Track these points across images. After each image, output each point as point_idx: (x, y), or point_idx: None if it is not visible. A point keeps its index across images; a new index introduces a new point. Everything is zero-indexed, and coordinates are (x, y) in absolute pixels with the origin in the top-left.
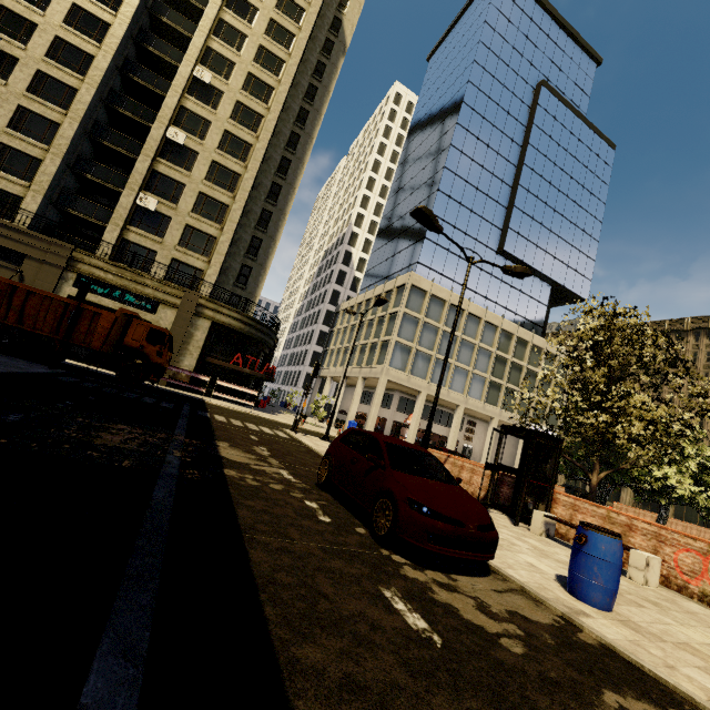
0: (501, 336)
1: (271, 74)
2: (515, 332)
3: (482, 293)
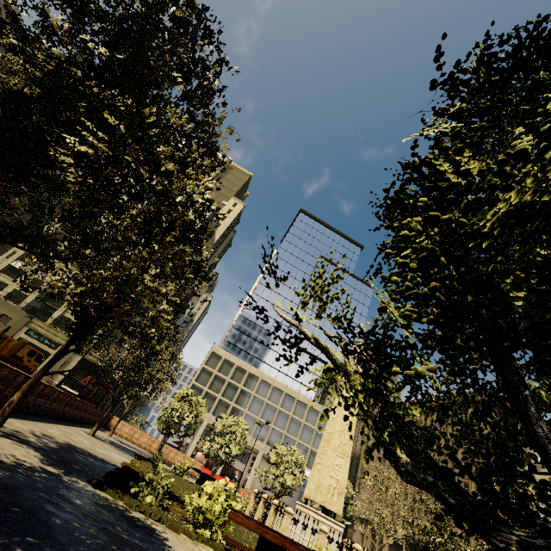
0: (274, 391)
1: None
2: (284, 389)
3: (269, 363)
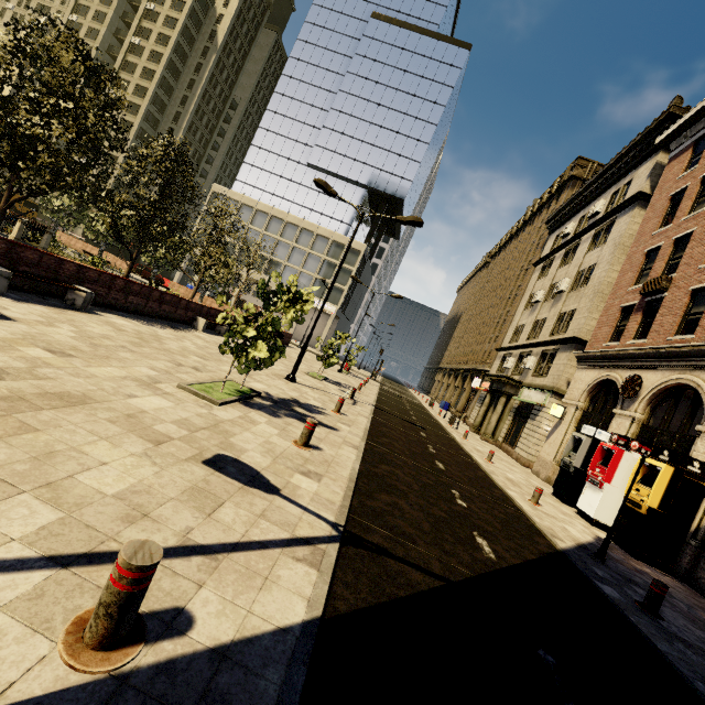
0: (288, 228)
1: (148, 82)
2: (299, 224)
3: (289, 199)
